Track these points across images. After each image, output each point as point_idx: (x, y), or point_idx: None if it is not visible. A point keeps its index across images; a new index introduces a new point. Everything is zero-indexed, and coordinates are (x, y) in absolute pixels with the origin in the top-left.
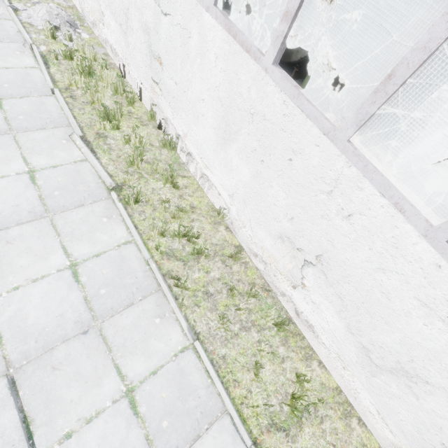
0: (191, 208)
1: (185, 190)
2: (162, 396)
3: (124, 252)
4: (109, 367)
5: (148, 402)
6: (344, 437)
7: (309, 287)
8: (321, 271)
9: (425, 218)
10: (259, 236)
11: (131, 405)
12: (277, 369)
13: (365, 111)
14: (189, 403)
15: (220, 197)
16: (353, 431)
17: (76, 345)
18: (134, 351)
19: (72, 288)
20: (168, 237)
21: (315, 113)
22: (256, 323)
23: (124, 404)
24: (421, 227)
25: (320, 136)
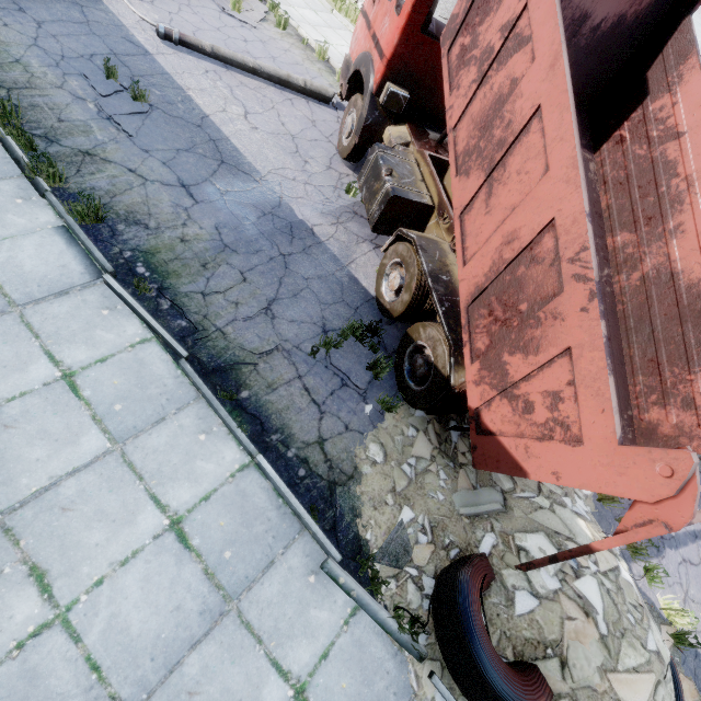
0: None
1: None
2: None
3: None
4: None
5: None
6: None
7: None
8: None
9: None
10: None
11: None
12: None
13: None
14: None
15: None
16: None
17: None
18: None
19: None
20: None
21: None
22: None
23: None
24: None
25: None
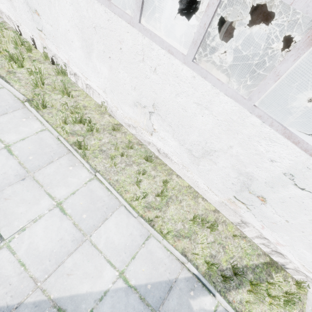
0: (84, 107)
1: (78, 98)
2: (80, 204)
3: (42, 135)
4: (43, 194)
5: (72, 208)
6: (194, 207)
7: (157, 129)
8: (158, 114)
9: (182, 53)
10: (126, 111)
11: (61, 210)
12: (151, 182)
13: (139, 0)
14: (98, 205)
15: (100, 95)
16: (200, 204)
17: (18, 186)
18: (58, 185)
19: (9, 158)
20: (70, 124)
21: (121, 12)
22: (135, 161)
23: (56, 210)
24: (182, 58)
25: (127, 25)
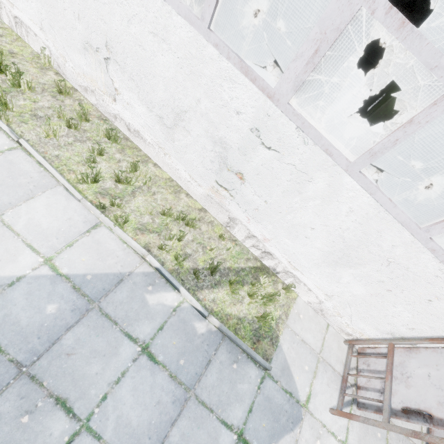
0: (10, 54)
1: (0, 38)
2: None
3: None
4: None
5: None
6: (173, 202)
7: (119, 88)
8: (115, 61)
9: None
10: (76, 62)
11: None
12: (113, 166)
13: None
14: (20, 180)
15: (38, 37)
16: (182, 200)
17: None
18: None
19: None
20: None
21: None
22: (92, 138)
23: None
24: None
25: None
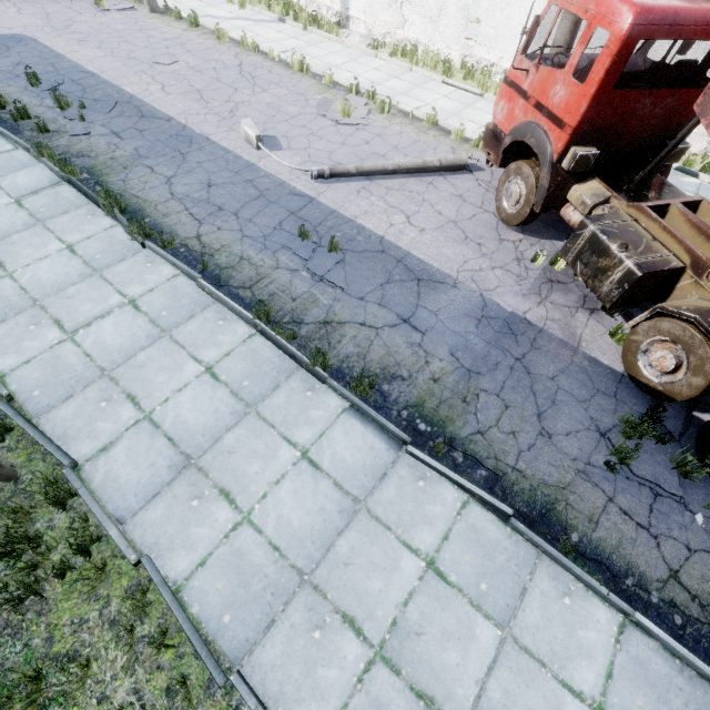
0: None
1: None
2: None
3: None
4: None
5: None
6: None
7: None
8: None
9: None
10: None
11: None
12: None
13: None
14: None
15: None
16: None
17: None
18: None
19: None
20: None
21: None
22: None
23: None
24: None
25: None
